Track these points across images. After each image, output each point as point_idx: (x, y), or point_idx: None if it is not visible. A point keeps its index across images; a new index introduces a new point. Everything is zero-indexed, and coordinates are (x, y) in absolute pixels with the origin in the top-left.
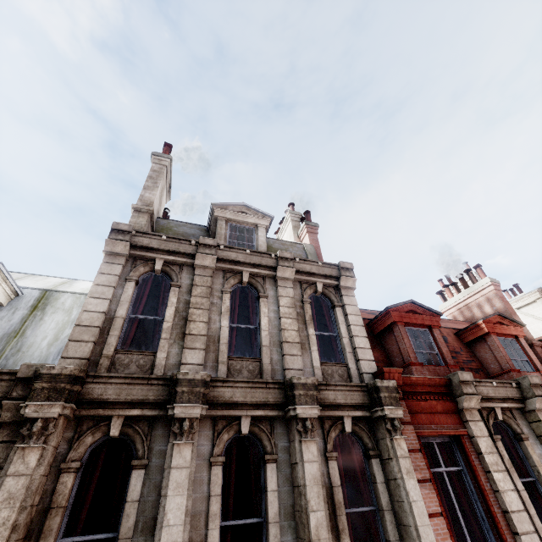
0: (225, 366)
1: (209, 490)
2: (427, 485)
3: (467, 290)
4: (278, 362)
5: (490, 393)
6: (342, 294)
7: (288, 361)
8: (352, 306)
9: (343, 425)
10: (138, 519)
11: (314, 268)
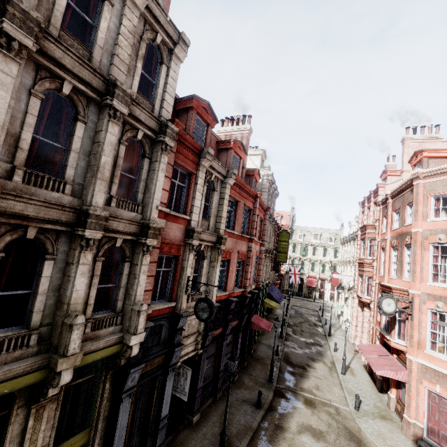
0: (57, 32)
1: (26, 109)
2: (168, 179)
3: (237, 127)
4: (106, 66)
5: (216, 167)
6: (172, 59)
7: (115, 71)
8: (175, 73)
9: (137, 134)
10: None
11: (162, 19)
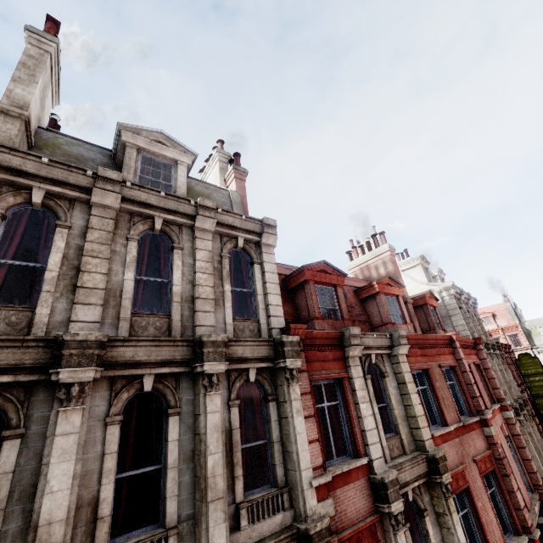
0: (128, 323)
1: (104, 449)
2: (311, 420)
3: (370, 253)
4: (189, 318)
5: (370, 343)
6: (262, 251)
7: (200, 317)
8: (271, 264)
9: (248, 376)
10: (13, 489)
11: (237, 222)
